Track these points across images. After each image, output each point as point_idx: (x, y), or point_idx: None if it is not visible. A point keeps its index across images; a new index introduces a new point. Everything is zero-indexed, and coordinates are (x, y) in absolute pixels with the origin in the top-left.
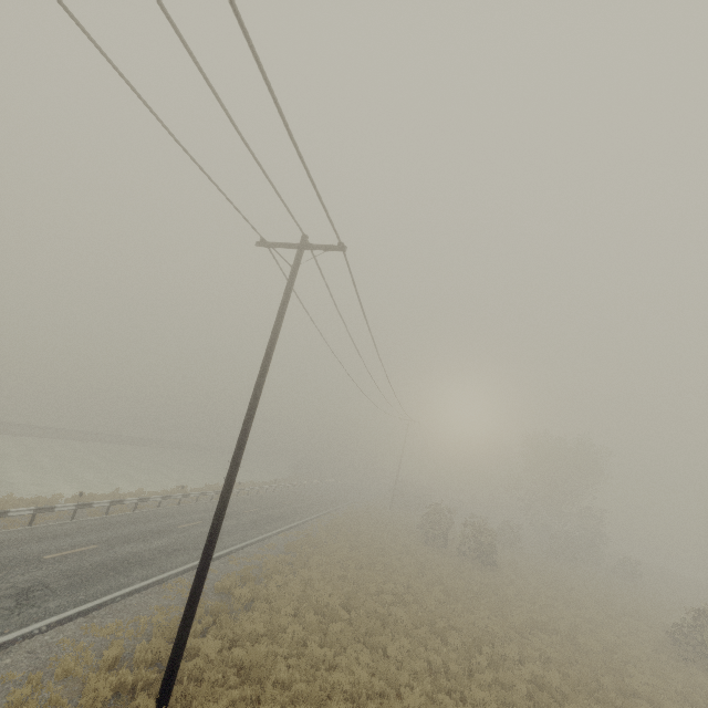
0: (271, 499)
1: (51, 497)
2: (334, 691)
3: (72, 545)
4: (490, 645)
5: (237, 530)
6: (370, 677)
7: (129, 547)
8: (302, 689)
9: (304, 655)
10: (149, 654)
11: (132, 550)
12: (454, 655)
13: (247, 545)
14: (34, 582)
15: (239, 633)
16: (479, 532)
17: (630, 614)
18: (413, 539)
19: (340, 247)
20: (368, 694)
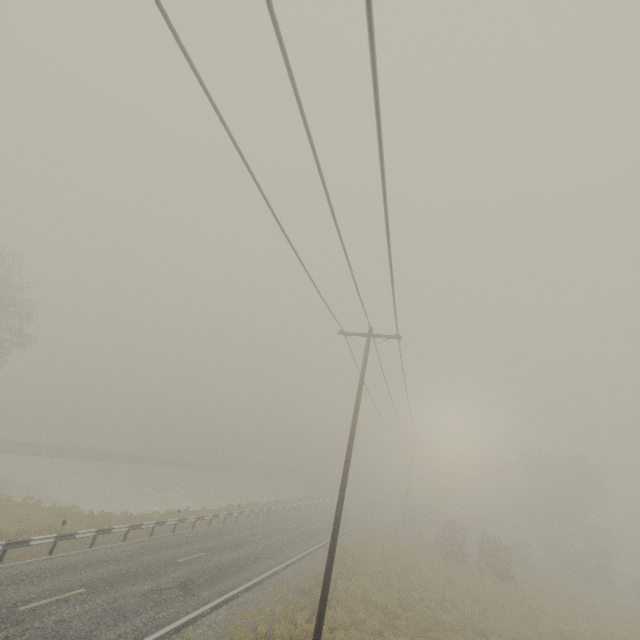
0: (302, 516)
1: (149, 513)
2: None
3: (189, 552)
4: None
5: (290, 543)
6: None
7: (225, 554)
8: None
9: None
10: (285, 631)
11: (228, 557)
12: None
13: (303, 557)
14: (184, 578)
15: (333, 623)
16: (494, 548)
17: None
18: (432, 555)
19: (397, 336)
20: None
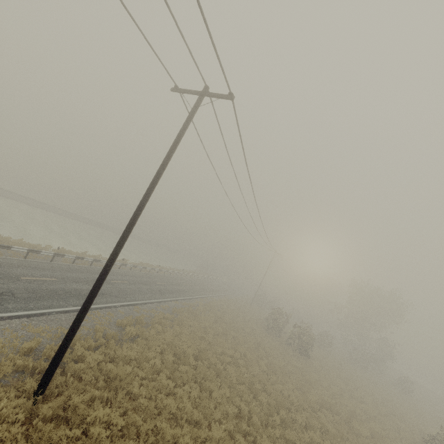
0: (177, 280)
1: (45, 246)
2: (165, 411)
3: (42, 275)
4: (287, 410)
5: (147, 292)
6: (192, 408)
7: (76, 285)
8: (144, 403)
9: (156, 380)
10: (53, 352)
11: (76, 287)
12: (258, 409)
13: (149, 303)
14: (7, 290)
15: (119, 354)
16: (303, 333)
17: (397, 416)
18: (259, 326)
19: (229, 96)
20: (188, 419)
